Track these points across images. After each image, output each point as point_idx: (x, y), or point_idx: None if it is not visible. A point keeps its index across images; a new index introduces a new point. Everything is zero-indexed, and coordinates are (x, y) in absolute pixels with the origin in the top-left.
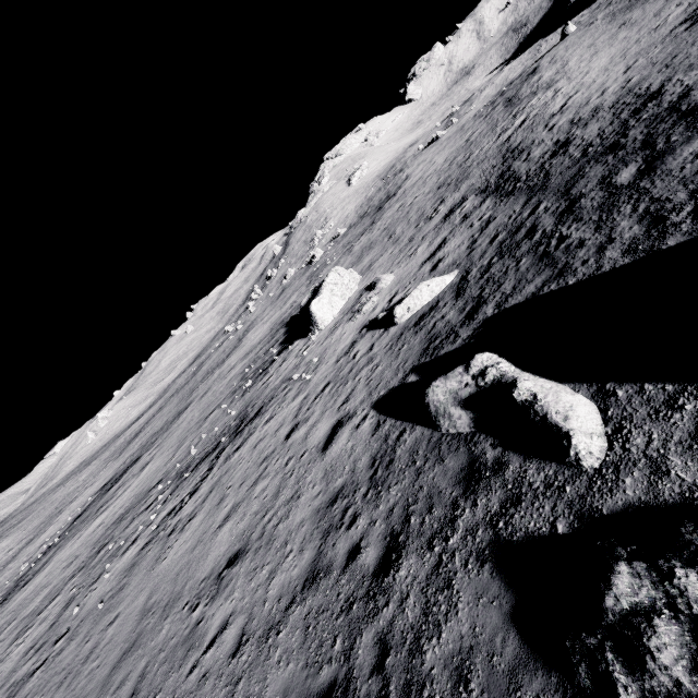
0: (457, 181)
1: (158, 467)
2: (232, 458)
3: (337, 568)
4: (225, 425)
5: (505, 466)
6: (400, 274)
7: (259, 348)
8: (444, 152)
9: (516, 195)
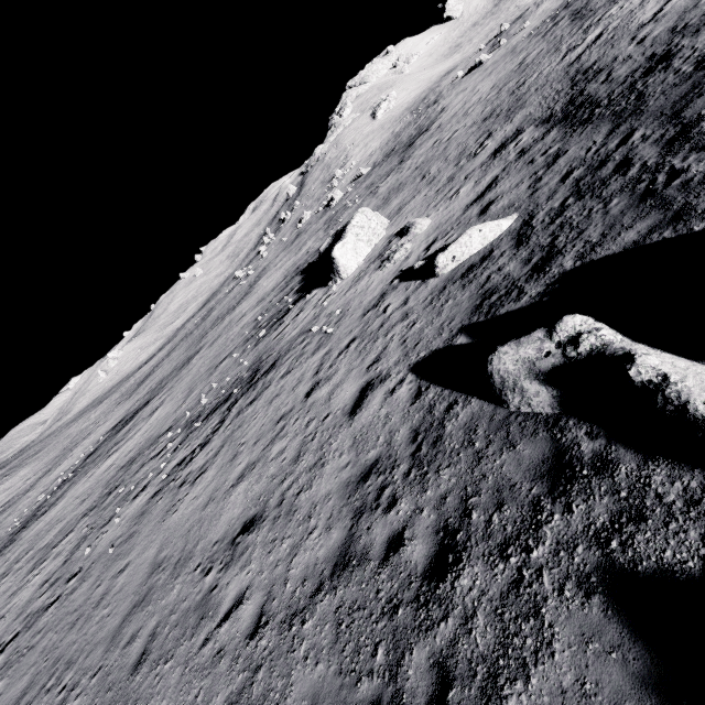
0: (509, 111)
1: (168, 413)
2: (246, 412)
3: (374, 559)
4: (237, 376)
5: (613, 465)
6: (439, 218)
7: (272, 296)
8: (490, 78)
9: (595, 123)
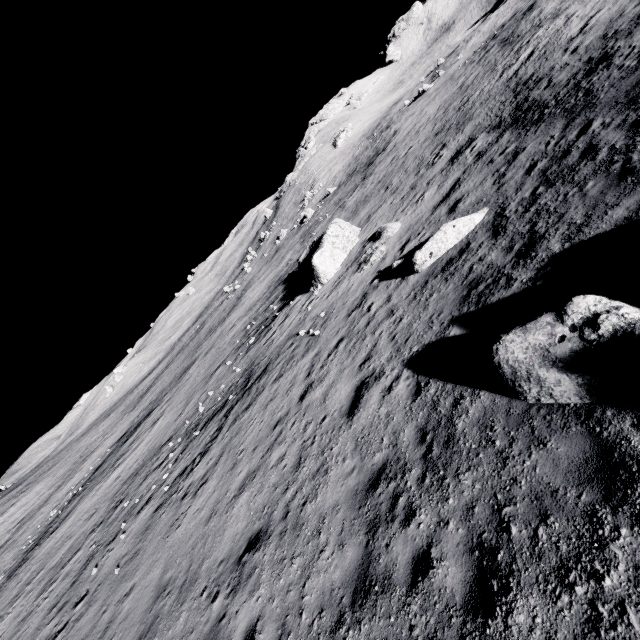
0: (458, 124)
1: (168, 423)
2: (242, 418)
3: (400, 584)
4: (231, 383)
5: None
6: (408, 221)
7: (258, 305)
8: (435, 101)
9: (548, 121)
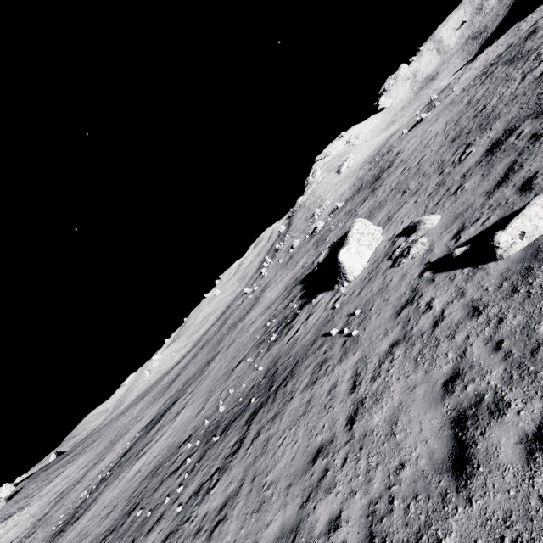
0: (481, 126)
1: (189, 417)
2: (268, 432)
3: None
4: (252, 382)
5: None
6: (451, 210)
7: (276, 304)
8: (439, 121)
9: None
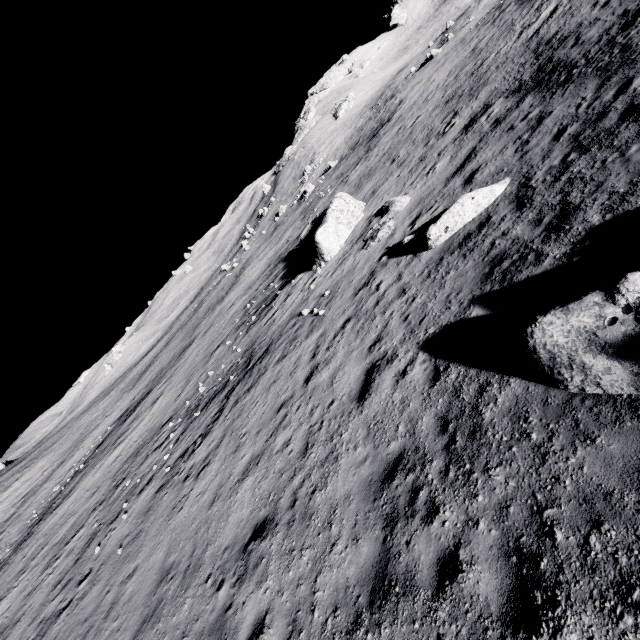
0: (471, 90)
1: (168, 402)
2: (244, 400)
3: (424, 587)
4: (231, 363)
5: None
6: (419, 194)
7: (258, 284)
8: (444, 67)
9: (578, 81)
